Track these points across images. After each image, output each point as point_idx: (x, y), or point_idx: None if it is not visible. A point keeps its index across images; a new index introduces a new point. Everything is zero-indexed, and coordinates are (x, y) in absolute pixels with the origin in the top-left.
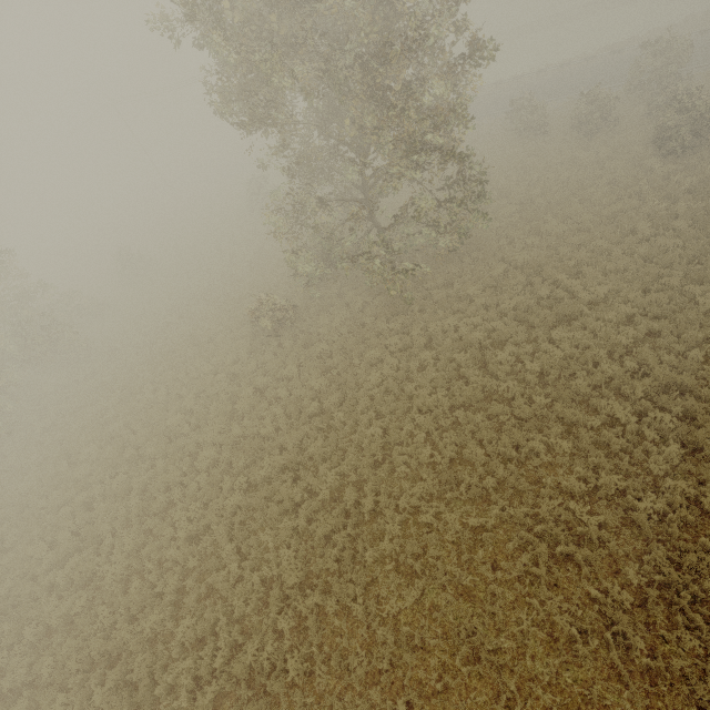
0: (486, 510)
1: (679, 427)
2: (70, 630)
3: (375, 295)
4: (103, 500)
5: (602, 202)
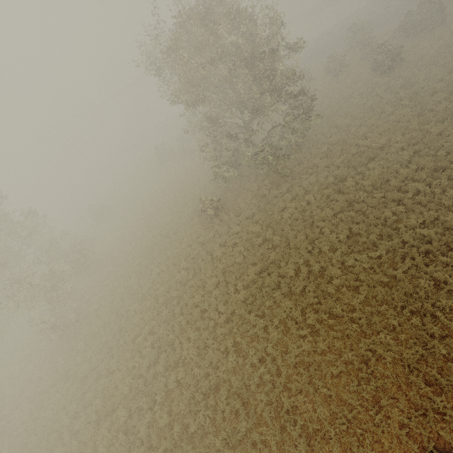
0: (377, 250)
1: (449, 183)
2: (180, 389)
3: (261, 181)
4: (159, 327)
5: (361, 103)
